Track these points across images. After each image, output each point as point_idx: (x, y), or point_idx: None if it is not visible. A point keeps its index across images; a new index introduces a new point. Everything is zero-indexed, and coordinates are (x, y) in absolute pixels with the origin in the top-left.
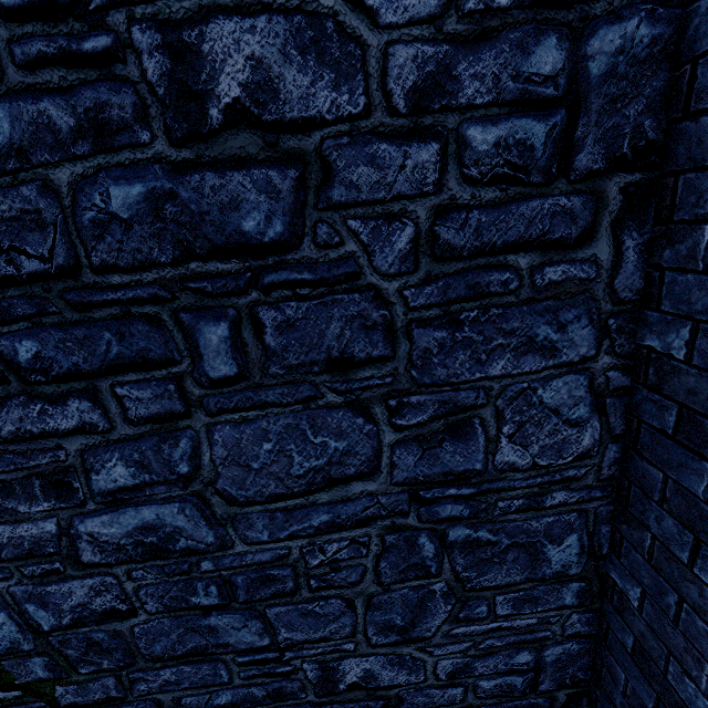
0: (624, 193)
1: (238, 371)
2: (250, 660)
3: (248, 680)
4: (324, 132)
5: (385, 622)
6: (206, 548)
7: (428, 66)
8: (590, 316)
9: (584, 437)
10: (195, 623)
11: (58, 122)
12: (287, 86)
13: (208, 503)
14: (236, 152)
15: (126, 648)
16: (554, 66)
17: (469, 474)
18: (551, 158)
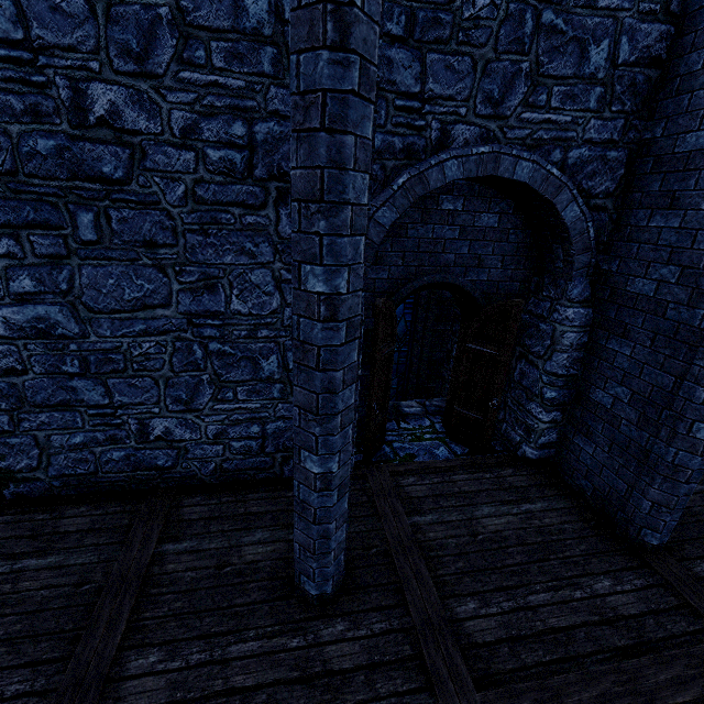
0: (277, 190)
1: (97, 239)
2: (96, 413)
3: (94, 427)
4: (143, 137)
5: (177, 396)
6: (74, 336)
7: (189, 121)
8: (269, 242)
9: (273, 302)
10: (64, 384)
11: (15, 106)
12: (126, 115)
13: (77, 309)
14: (101, 137)
15: (19, 396)
16: (242, 133)
17: (218, 313)
18: (244, 169)
